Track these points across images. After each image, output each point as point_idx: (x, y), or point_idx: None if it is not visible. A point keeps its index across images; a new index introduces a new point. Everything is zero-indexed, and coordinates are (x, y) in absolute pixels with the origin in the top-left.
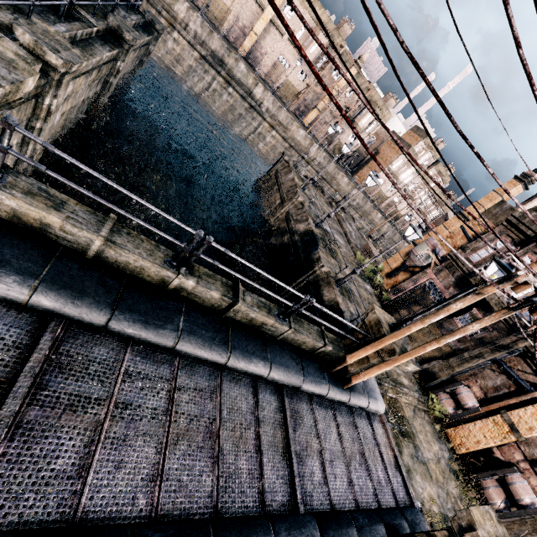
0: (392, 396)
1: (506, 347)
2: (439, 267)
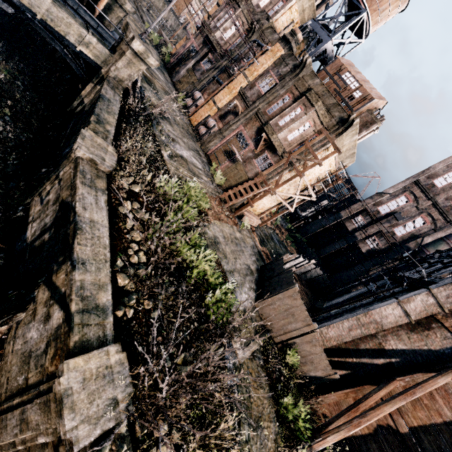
0: (147, 74)
1: (218, 67)
2: (197, 33)
